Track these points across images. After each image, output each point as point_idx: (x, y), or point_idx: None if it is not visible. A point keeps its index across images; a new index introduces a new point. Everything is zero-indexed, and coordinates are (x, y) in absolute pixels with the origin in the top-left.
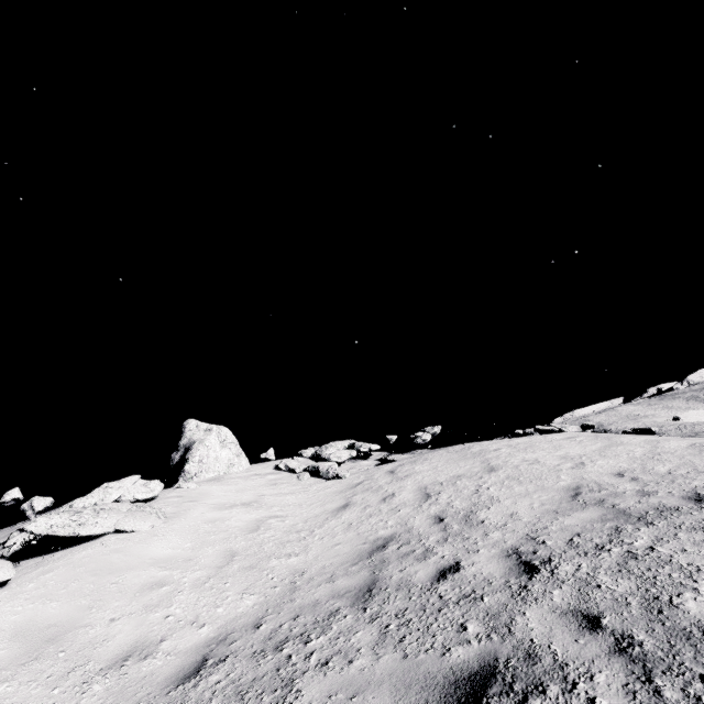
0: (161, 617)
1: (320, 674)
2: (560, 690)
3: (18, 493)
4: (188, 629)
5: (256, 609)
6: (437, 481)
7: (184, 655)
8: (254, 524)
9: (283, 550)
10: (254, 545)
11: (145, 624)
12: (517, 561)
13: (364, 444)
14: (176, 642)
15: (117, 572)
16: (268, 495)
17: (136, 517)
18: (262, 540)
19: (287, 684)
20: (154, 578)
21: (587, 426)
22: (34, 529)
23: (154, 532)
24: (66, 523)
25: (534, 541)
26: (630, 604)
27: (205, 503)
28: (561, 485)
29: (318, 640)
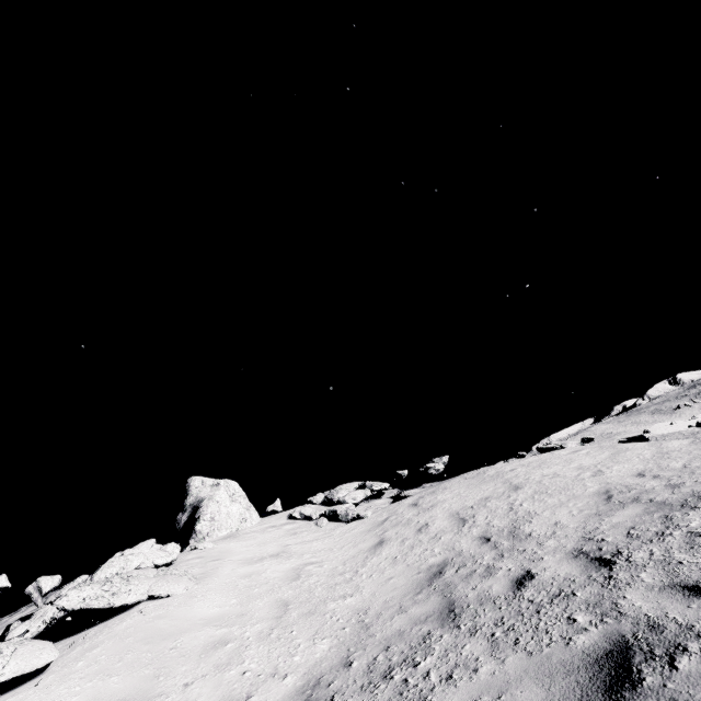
0: (237, 674)
1: (451, 687)
2: (700, 645)
3: (5, 581)
4: (271, 682)
5: (336, 651)
6: (466, 505)
7: None
8: (293, 572)
9: (335, 593)
10: (303, 592)
11: (223, 683)
12: (588, 559)
13: (375, 483)
14: (264, 697)
15: (171, 637)
16: (293, 544)
17: (169, 580)
18: (309, 587)
19: None
20: (213, 637)
21: (587, 439)
22: (66, 604)
23: (191, 594)
24: (98, 593)
25: (593, 541)
26: None
27: (230, 560)
28: (591, 491)
29: (427, 661)
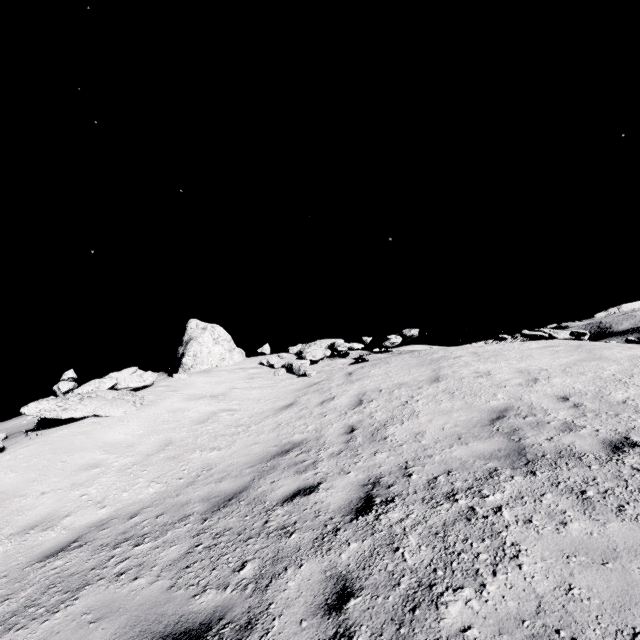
0: (78, 495)
1: (105, 585)
2: None
3: (72, 374)
4: (91, 509)
5: (150, 498)
6: (378, 387)
7: (72, 531)
8: (206, 416)
9: (211, 443)
10: (192, 436)
11: (64, 500)
12: (364, 494)
13: (343, 344)
14: (76, 519)
15: (70, 452)
16: (238, 389)
17: (113, 405)
18: (201, 432)
19: (79, 588)
20: (94, 460)
21: (578, 333)
22: (27, 412)
23: (123, 418)
24: (53, 408)
25: (403, 472)
26: (398, 586)
27: (182, 393)
28: (490, 405)
29: (144, 546)
